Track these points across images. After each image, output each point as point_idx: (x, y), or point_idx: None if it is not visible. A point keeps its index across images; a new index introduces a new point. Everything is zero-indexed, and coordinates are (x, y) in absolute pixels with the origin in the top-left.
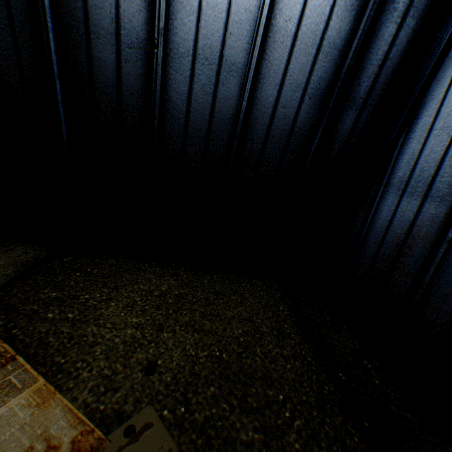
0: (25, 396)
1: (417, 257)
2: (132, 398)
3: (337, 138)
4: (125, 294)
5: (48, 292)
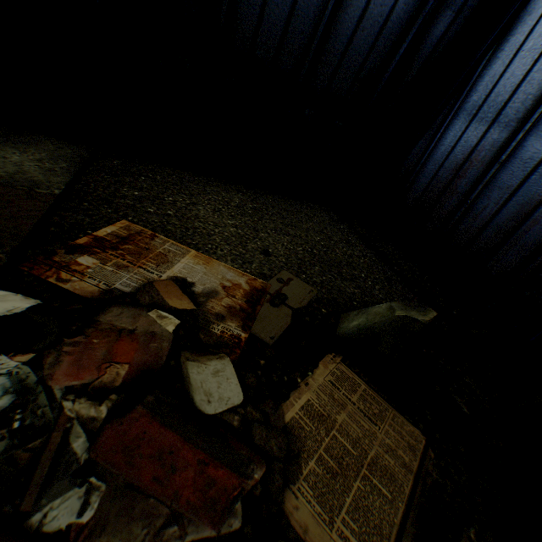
0: (185, 261)
1: (470, 178)
2: (266, 268)
3: (425, 46)
4: (205, 202)
5: (127, 190)
